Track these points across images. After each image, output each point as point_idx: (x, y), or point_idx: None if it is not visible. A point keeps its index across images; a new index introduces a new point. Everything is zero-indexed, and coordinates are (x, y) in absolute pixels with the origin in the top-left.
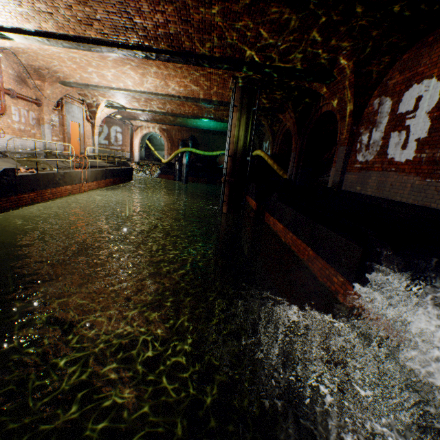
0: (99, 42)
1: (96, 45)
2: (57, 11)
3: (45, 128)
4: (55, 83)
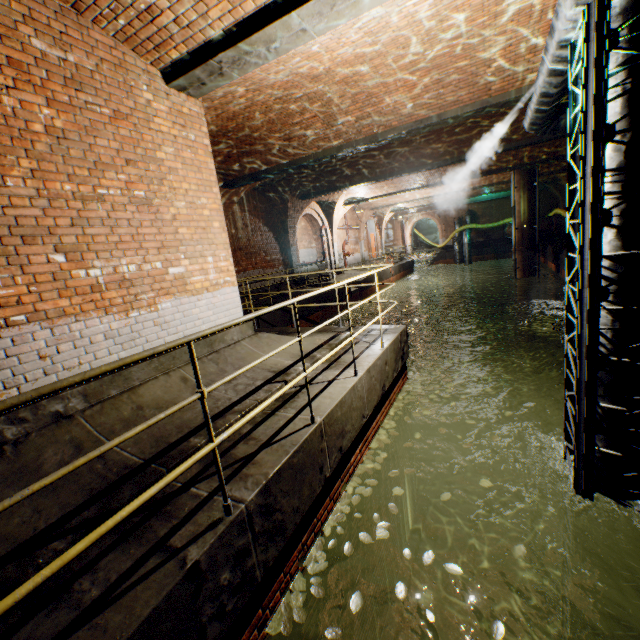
0: (416, 189)
1: (415, 190)
2: (399, 184)
3: (361, 244)
4: (367, 211)
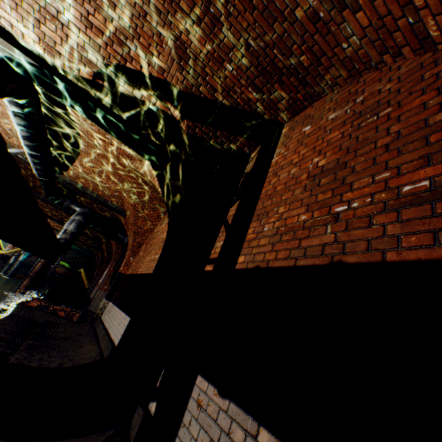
0: None
1: None
2: None
3: None
4: None
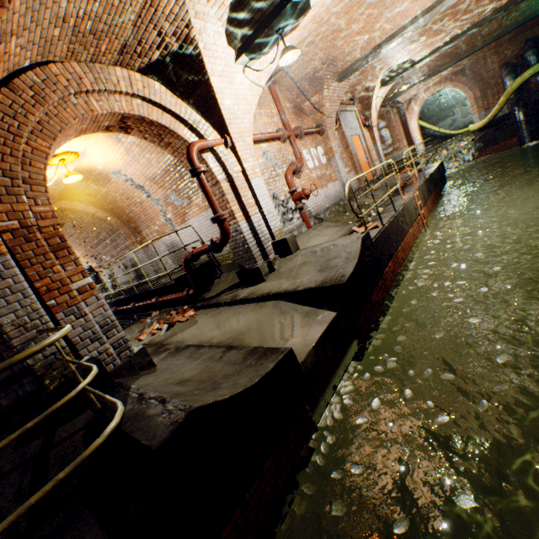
0: None
1: None
2: None
3: (335, 161)
4: (331, 85)
